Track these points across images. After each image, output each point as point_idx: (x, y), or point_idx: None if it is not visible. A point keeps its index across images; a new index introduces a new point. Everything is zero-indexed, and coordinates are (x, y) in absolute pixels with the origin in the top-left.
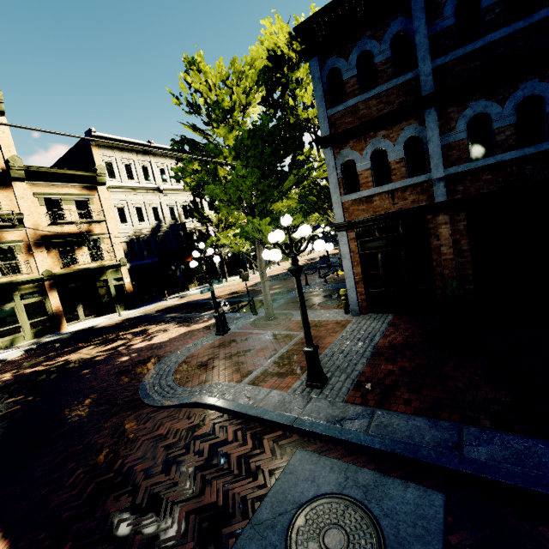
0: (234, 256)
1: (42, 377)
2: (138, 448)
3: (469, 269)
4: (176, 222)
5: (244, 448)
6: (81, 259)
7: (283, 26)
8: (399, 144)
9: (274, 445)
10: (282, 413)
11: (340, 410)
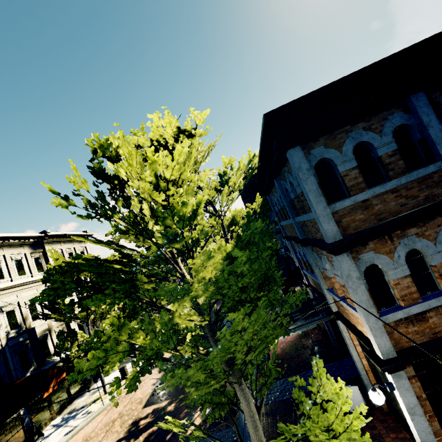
0: None
1: None
2: None
3: None
4: (18, 330)
5: None
6: None
7: (172, 121)
8: (441, 243)
9: None
10: None
11: None
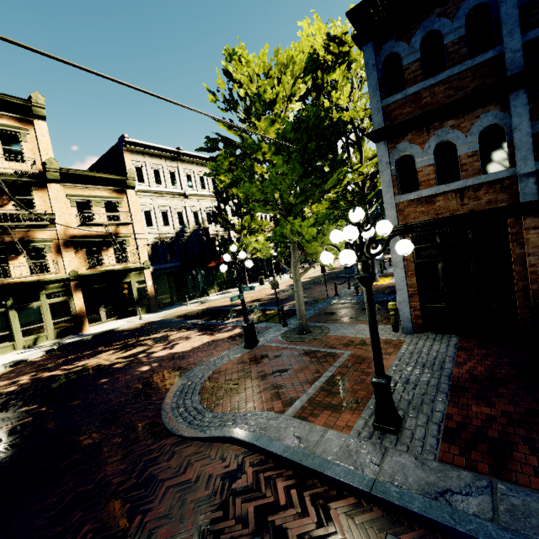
0: (254, 263)
1: (59, 383)
2: (161, 499)
3: None
4: (199, 227)
5: (305, 521)
6: (106, 260)
7: (321, 26)
8: (472, 135)
9: (348, 522)
10: (351, 468)
11: (438, 474)
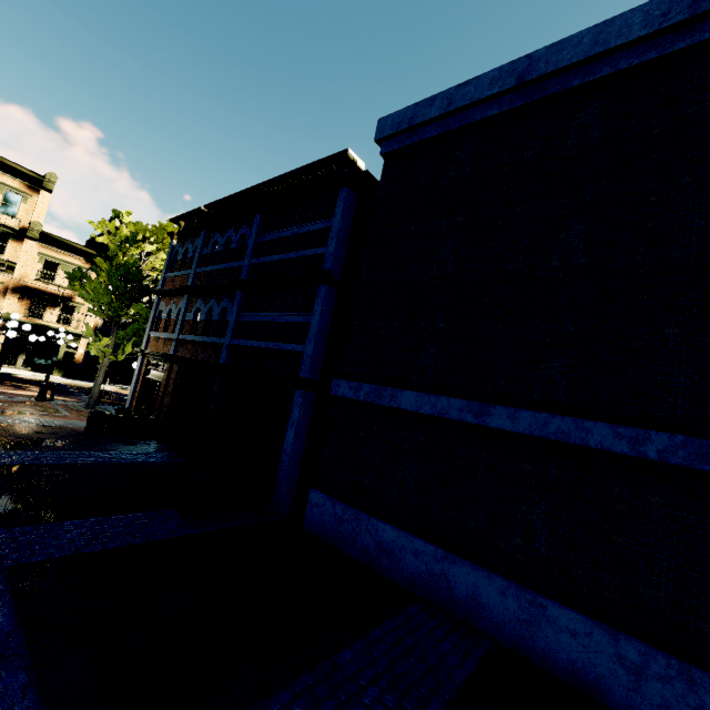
0: None
1: None
2: None
3: (167, 407)
4: None
5: None
6: (48, 316)
7: None
8: (177, 310)
9: None
10: None
11: None
